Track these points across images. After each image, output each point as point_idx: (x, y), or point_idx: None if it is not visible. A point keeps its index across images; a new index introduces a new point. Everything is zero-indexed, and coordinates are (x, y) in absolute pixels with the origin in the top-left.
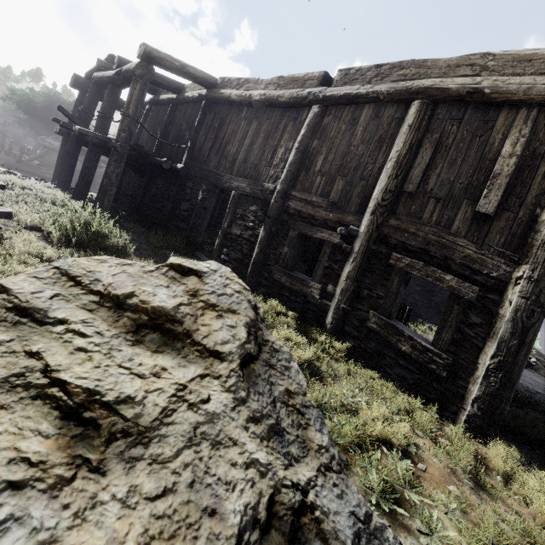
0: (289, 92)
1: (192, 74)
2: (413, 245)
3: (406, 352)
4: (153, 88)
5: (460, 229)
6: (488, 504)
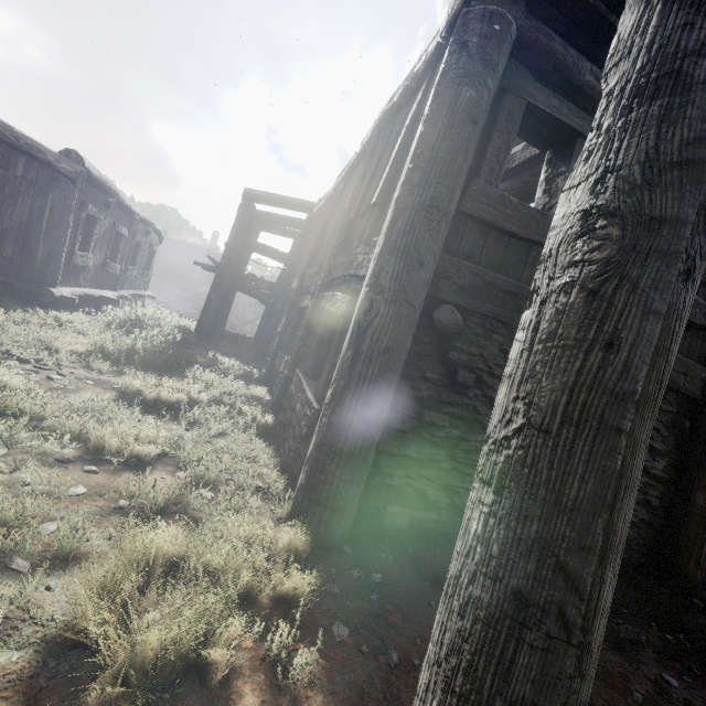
0: (335, 184)
1: (290, 203)
2: (341, 278)
3: (297, 411)
4: (294, 232)
5: (366, 237)
6: (76, 503)
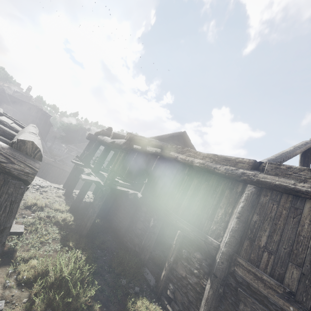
0: (224, 168)
1: (154, 144)
2: None
3: None
4: None
5: None
6: None
